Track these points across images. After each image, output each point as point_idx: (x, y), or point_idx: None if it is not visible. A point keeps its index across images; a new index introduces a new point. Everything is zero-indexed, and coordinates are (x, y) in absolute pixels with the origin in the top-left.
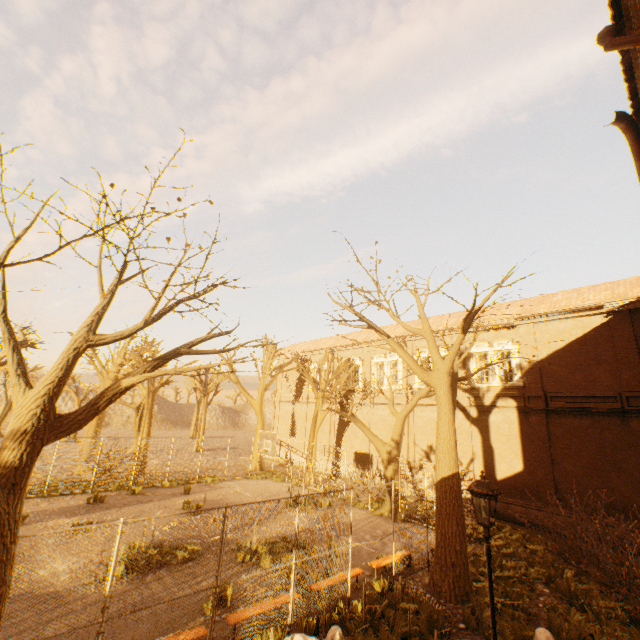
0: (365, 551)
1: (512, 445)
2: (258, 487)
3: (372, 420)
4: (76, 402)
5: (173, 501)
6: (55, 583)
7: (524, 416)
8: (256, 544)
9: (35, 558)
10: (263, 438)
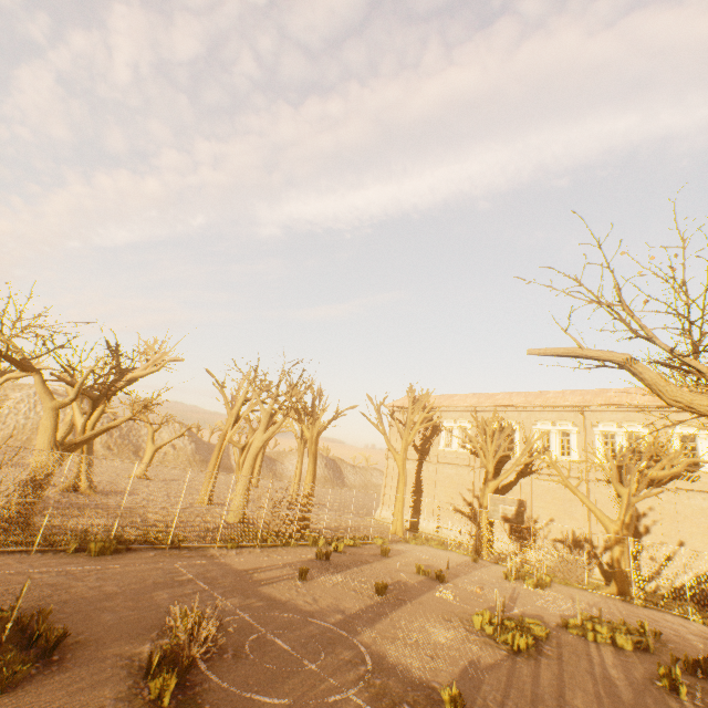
0: (676, 638)
1: None
2: (436, 554)
3: (534, 491)
4: (149, 432)
5: (391, 564)
6: (478, 653)
7: None
8: (590, 622)
9: (400, 621)
10: (497, 503)
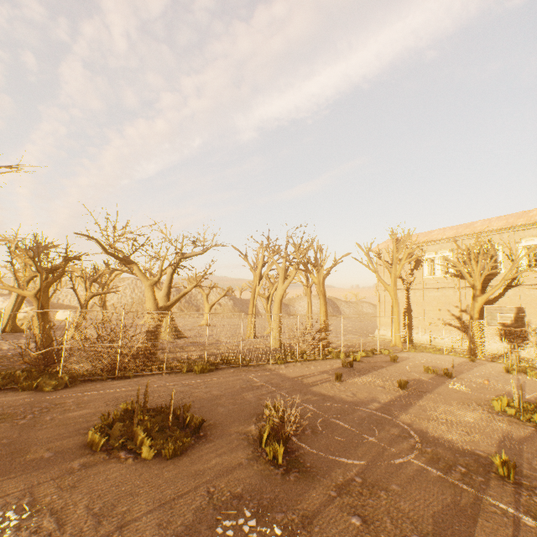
0: None
1: None
2: (435, 358)
3: (523, 300)
4: (204, 296)
5: (401, 367)
6: (507, 429)
7: None
8: None
9: (427, 407)
10: (494, 312)
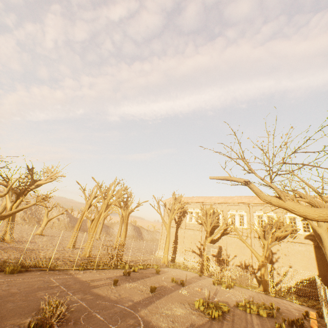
0: (286, 311)
1: (311, 262)
2: (182, 273)
3: (228, 242)
4: (45, 212)
5: (160, 277)
6: (195, 319)
7: (317, 249)
8: (248, 304)
9: (160, 305)
10: (210, 247)
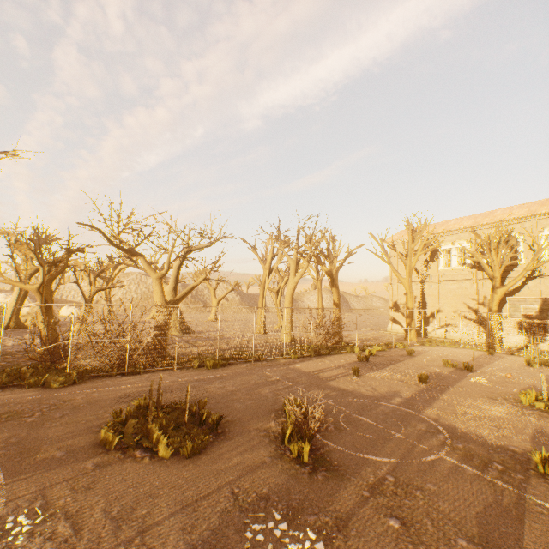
0: None
1: None
2: (452, 352)
3: (544, 292)
4: (211, 291)
5: (418, 361)
6: (538, 423)
7: None
8: None
9: (452, 402)
10: (517, 304)
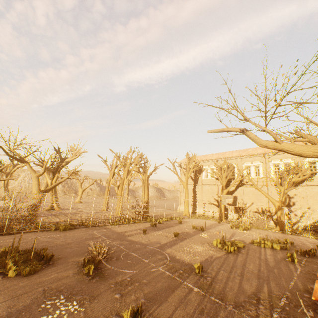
0: (301, 244)
1: None
2: (202, 221)
3: (244, 192)
4: (79, 184)
5: (182, 226)
6: (213, 253)
7: None
8: (263, 240)
9: (183, 245)
10: (225, 198)
